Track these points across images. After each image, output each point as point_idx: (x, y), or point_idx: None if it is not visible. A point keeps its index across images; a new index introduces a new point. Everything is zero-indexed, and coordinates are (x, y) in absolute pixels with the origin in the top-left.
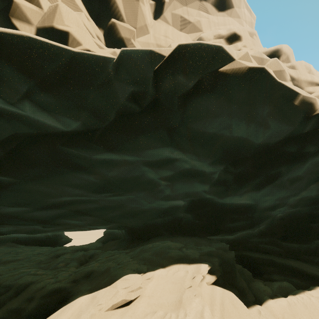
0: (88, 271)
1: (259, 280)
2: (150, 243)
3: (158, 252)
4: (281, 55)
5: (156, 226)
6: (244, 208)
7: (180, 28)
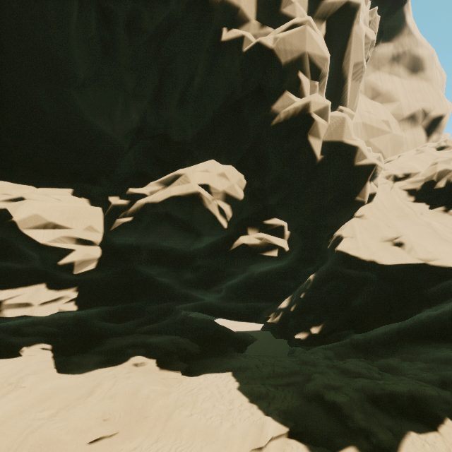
0: (437, 380)
1: None
2: (410, 350)
3: None
4: None
5: (393, 330)
6: None
7: (372, 96)
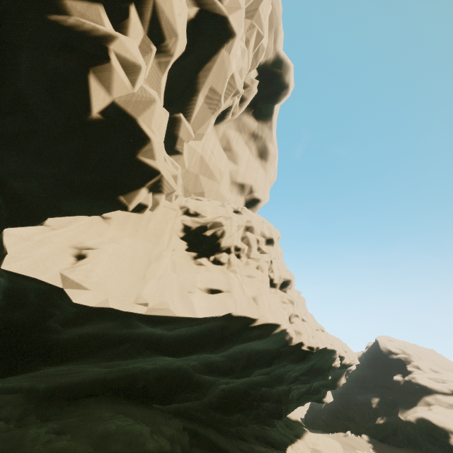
0: None
1: None
2: (89, 412)
3: (132, 443)
4: (290, 284)
5: (97, 381)
6: (208, 382)
7: (225, 147)
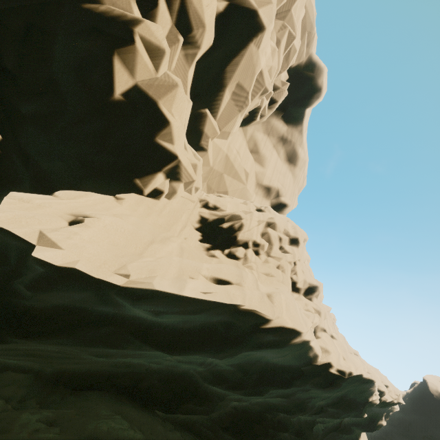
0: None
1: None
2: (87, 406)
3: None
4: (317, 291)
5: (102, 373)
6: (217, 395)
7: (252, 149)
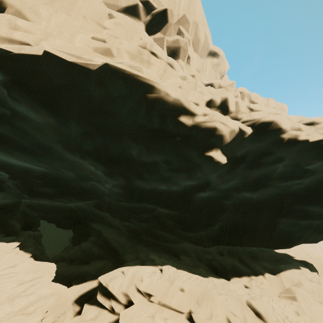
0: None
1: (24, 236)
2: None
3: None
4: (7, 7)
5: (4, 183)
6: (40, 173)
7: None
